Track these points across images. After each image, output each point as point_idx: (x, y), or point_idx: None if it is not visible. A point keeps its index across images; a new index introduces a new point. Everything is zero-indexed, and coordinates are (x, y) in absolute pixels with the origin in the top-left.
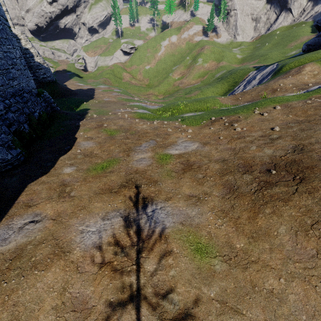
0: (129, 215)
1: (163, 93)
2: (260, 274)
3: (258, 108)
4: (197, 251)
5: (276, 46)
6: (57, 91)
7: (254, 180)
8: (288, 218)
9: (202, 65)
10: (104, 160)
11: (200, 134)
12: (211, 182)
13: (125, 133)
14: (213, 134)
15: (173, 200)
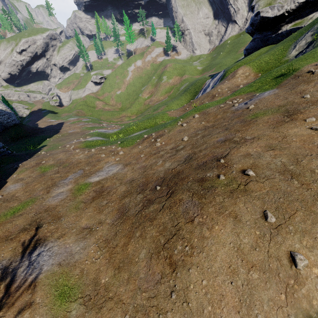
0: (11, 265)
1: (136, 113)
2: (111, 312)
3: (182, 119)
4: (60, 296)
5: (229, 53)
6: (23, 132)
7: (142, 200)
8: (149, 240)
9: (167, 82)
10: (20, 203)
11: (128, 155)
12: (111, 208)
13: (58, 167)
14: (139, 152)
15: (65, 237)
